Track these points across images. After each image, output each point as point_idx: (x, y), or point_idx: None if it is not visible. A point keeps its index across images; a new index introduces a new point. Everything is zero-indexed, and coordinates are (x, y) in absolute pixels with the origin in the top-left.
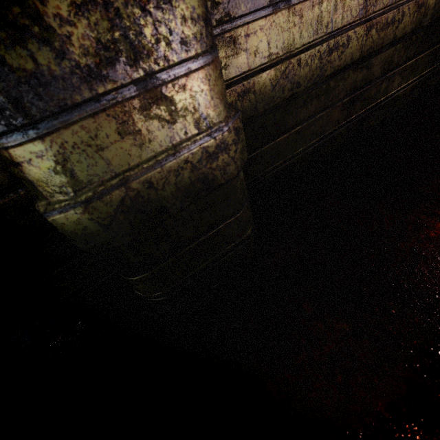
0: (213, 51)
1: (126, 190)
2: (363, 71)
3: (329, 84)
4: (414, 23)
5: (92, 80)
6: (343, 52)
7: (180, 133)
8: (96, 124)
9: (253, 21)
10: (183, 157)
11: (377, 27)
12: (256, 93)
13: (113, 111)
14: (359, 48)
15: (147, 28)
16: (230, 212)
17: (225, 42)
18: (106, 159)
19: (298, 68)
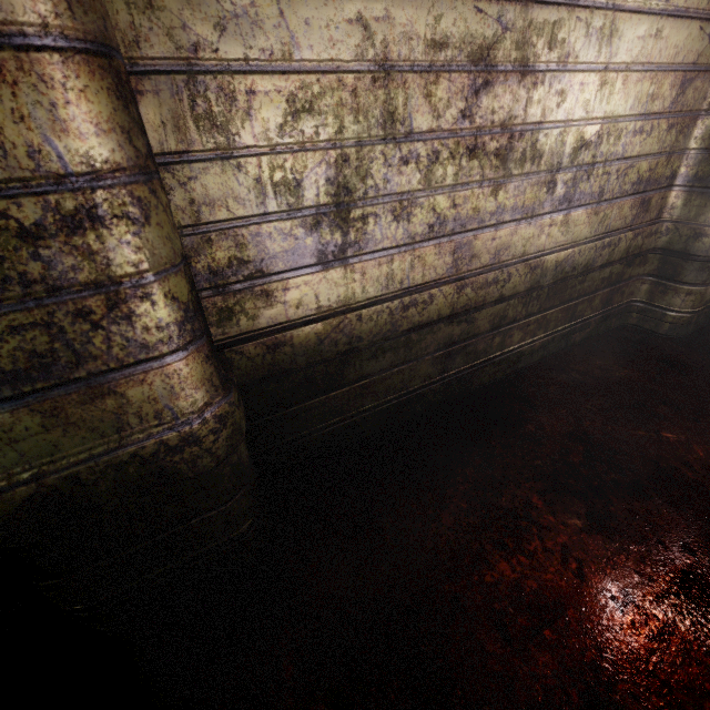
0: (192, 344)
1: (39, 487)
2: (462, 325)
3: (411, 337)
4: (528, 283)
5: (18, 382)
6: (425, 308)
7: (133, 423)
8: (14, 418)
9: (295, 277)
10: (129, 451)
11: (473, 286)
12: (295, 346)
13: (40, 407)
14: (450, 305)
15: (98, 338)
16: (210, 504)
17: (255, 295)
18: (20, 451)
19: (358, 323)
